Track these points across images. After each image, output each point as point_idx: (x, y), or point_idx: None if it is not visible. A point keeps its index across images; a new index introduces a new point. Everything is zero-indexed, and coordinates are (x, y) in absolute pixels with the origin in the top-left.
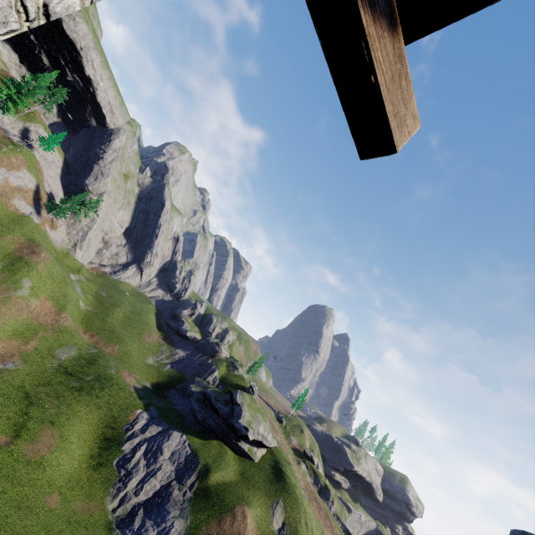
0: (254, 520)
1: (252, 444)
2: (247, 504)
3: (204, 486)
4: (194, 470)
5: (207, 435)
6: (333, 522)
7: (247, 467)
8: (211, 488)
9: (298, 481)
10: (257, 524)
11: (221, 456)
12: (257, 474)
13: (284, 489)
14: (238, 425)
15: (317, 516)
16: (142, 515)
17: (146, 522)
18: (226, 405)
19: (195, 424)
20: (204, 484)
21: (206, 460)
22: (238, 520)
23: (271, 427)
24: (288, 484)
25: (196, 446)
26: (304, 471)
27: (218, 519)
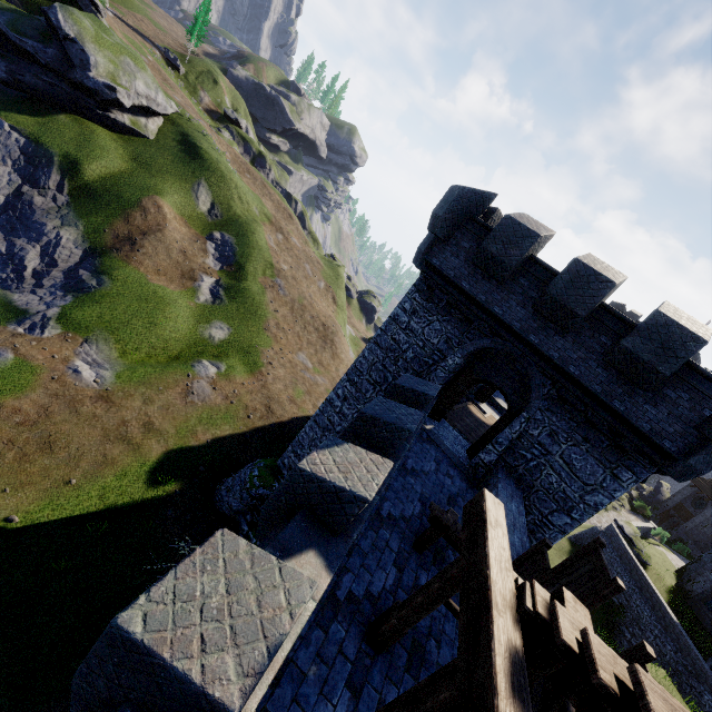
0: (174, 208)
1: (135, 113)
2: (158, 194)
3: (81, 185)
4: (50, 166)
5: (42, 109)
6: (271, 190)
7: (141, 149)
8: (95, 185)
9: (221, 155)
10: (179, 212)
11: (86, 139)
12: (159, 156)
13: (204, 168)
14: (93, 84)
15: (252, 188)
16: (2, 236)
17: (16, 242)
18: (47, 42)
19: (1, 89)
20: (79, 182)
21: (64, 149)
22: (152, 213)
23: (160, 81)
24: (209, 161)
25: (31, 130)
26: (229, 141)
27: (124, 218)
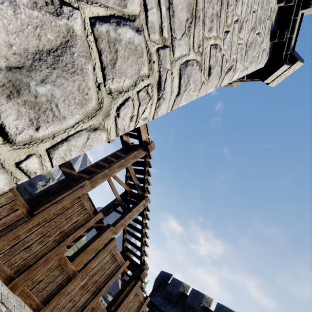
0: None
1: None
2: None
3: None
4: None
5: None
6: None
7: None
8: None
9: None
10: None
11: None
12: None
13: None
14: None
15: None
16: None
17: None
18: None
19: None
20: None
21: None
22: None
23: None
24: None
25: None
26: None
27: None
